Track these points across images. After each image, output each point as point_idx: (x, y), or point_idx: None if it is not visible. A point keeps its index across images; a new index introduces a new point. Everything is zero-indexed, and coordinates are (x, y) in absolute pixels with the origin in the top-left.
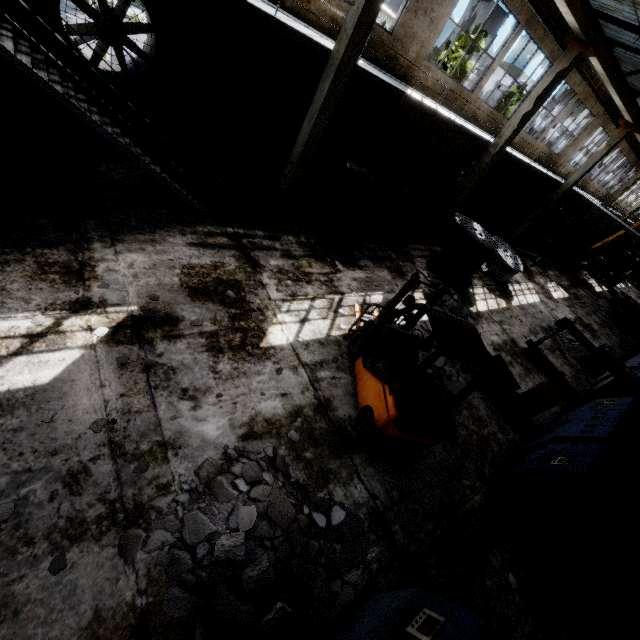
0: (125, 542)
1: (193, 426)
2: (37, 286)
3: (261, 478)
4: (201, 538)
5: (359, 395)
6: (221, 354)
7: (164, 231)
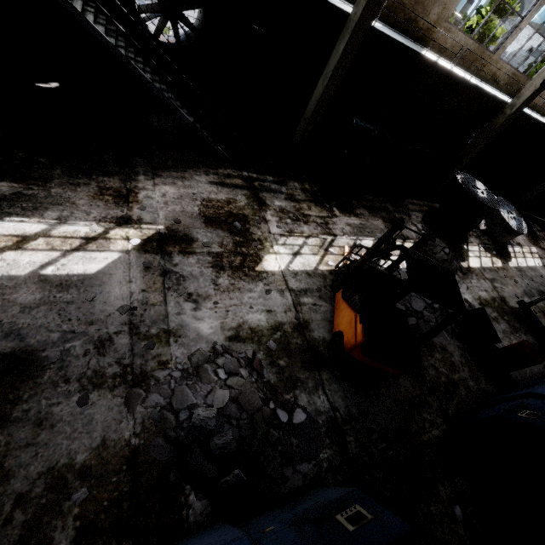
0: (130, 396)
1: (192, 322)
2: (96, 203)
3: (238, 371)
4: (184, 406)
5: (334, 322)
6: (222, 271)
7: (192, 171)
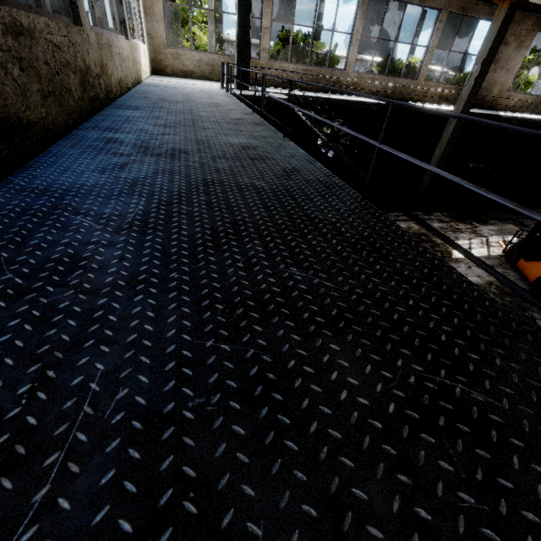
0: None
1: None
2: None
3: None
4: None
5: (528, 276)
6: None
7: None
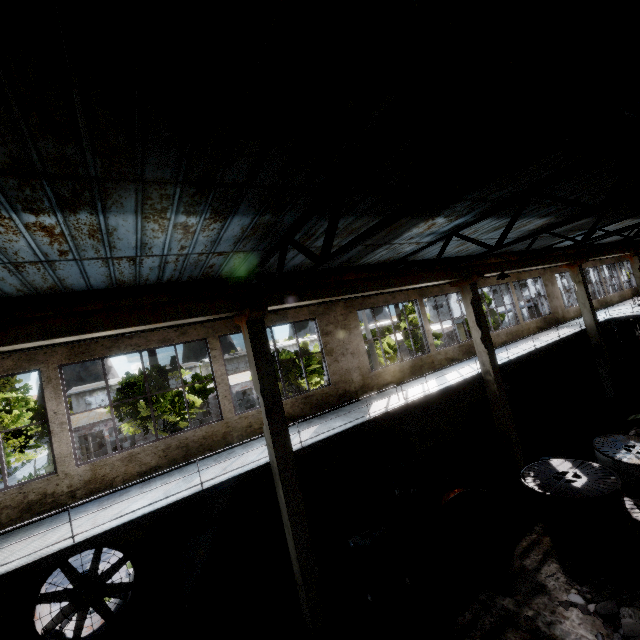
0: None
1: None
2: None
3: None
4: None
5: None
6: None
7: None
